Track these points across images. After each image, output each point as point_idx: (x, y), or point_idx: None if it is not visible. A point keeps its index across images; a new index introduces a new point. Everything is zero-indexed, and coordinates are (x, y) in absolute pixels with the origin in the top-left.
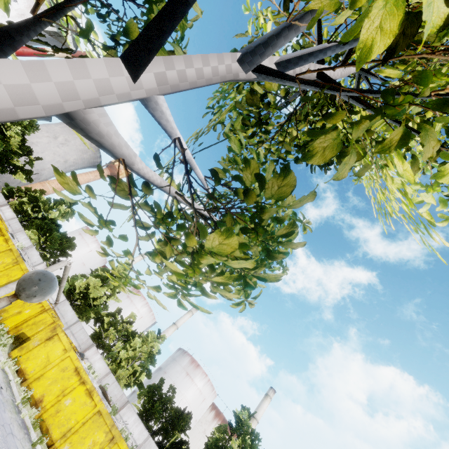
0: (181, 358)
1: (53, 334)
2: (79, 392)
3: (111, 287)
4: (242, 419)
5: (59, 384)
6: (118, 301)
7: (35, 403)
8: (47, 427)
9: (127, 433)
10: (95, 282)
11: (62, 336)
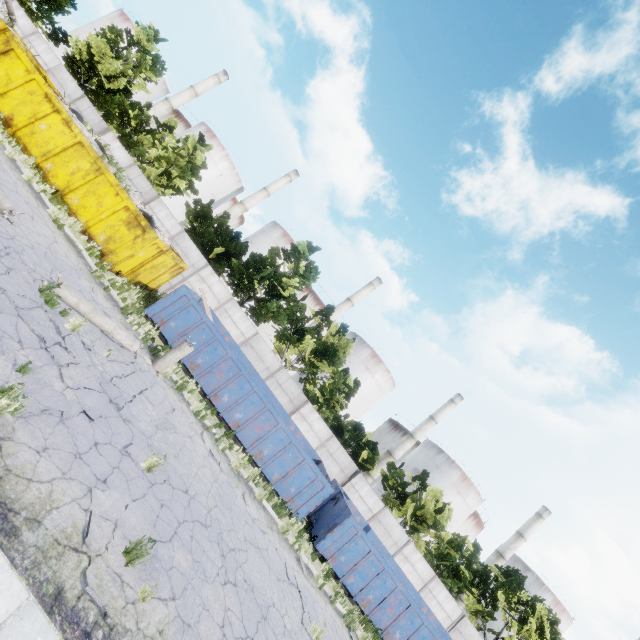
0: (271, 230)
1: (8, 49)
2: (55, 120)
3: (130, 65)
4: (301, 252)
5: (29, 108)
6: (147, 92)
7: (5, 120)
8: (24, 145)
9: (159, 223)
10: (99, 44)
11: (20, 53)
